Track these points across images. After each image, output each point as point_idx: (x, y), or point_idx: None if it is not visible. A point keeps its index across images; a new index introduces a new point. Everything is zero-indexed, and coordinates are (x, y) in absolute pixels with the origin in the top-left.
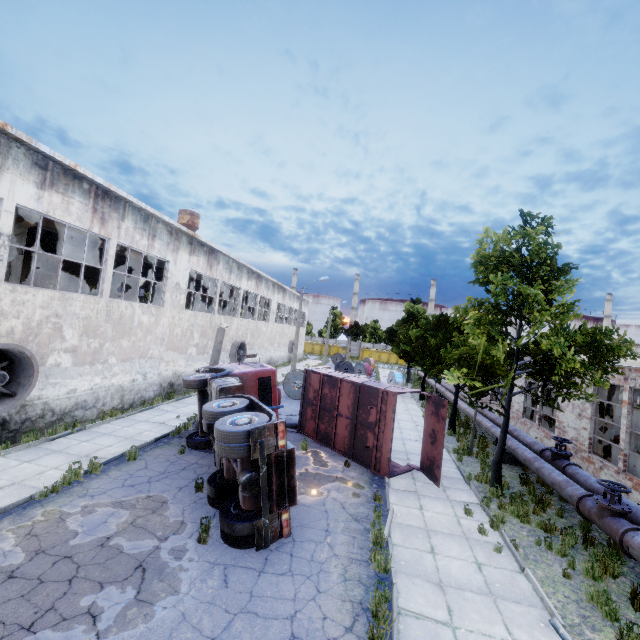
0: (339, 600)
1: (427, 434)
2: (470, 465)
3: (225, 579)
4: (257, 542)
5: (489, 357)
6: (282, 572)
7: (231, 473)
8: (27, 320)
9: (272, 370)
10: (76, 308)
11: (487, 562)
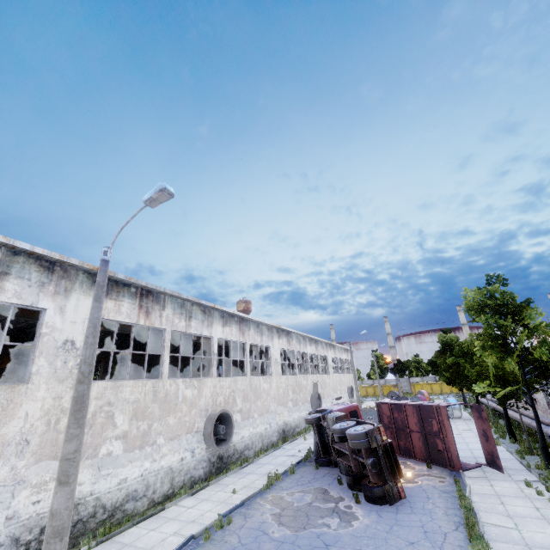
0: (446, 521)
1: (480, 434)
2: (532, 460)
3: (379, 515)
4: (388, 500)
5: (499, 370)
6: (408, 512)
7: (358, 468)
8: (224, 396)
9: (356, 405)
10: (239, 385)
11: (543, 507)
